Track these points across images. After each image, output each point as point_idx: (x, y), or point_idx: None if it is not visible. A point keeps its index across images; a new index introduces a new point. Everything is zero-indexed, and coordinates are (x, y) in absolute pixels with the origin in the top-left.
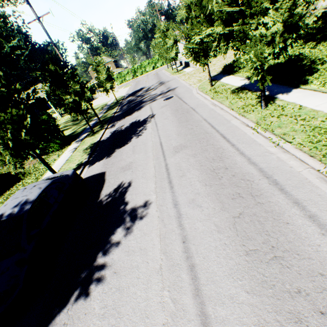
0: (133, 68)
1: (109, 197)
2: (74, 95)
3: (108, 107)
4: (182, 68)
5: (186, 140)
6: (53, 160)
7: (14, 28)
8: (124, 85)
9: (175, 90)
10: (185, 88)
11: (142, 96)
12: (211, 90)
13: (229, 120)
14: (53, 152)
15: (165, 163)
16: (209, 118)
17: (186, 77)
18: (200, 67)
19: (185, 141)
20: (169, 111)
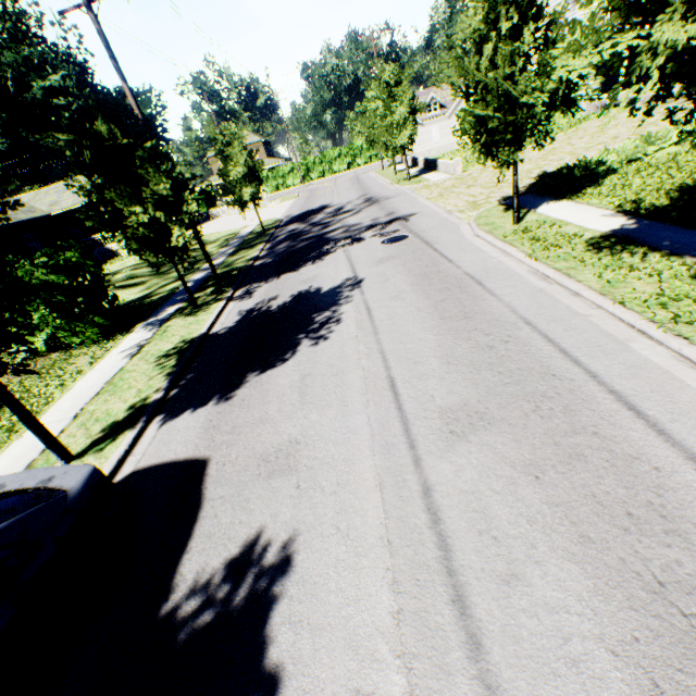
0: (305, 162)
1: (203, 605)
2: (155, 206)
3: (240, 242)
4: (419, 171)
5: (483, 391)
6: (76, 373)
7: (58, 51)
8: (282, 196)
9: (410, 220)
10: (436, 218)
11: (324, 226)
12: (519, 232)
13: (621, 340)
14: (83, 345)
15: (422, 481)
16: (541, 320)
17: (433, 192)
18: (465, 173)
19: (480, 395)
20: (404, 275)
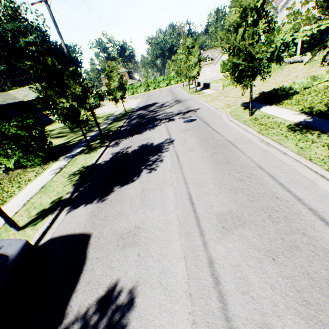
0: (147, 82)
1: None
2: (72, 99)
3: (114, 118)
4: (201, 88)
5: (239, 204)
6: (27, 180)
7: (33, 25)
8: (135, 97)
9: (197, 111)
10: (210, 111)
11: (155, 112)
12: (252, 120)
13: (311, 180)
14: (33, 166)
15: (208, 256)
16: (267, 166)
17: (208, 99)
18: (223, 90)
19: (238, 206)
20: (195, 138)
